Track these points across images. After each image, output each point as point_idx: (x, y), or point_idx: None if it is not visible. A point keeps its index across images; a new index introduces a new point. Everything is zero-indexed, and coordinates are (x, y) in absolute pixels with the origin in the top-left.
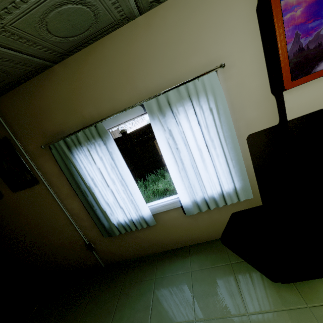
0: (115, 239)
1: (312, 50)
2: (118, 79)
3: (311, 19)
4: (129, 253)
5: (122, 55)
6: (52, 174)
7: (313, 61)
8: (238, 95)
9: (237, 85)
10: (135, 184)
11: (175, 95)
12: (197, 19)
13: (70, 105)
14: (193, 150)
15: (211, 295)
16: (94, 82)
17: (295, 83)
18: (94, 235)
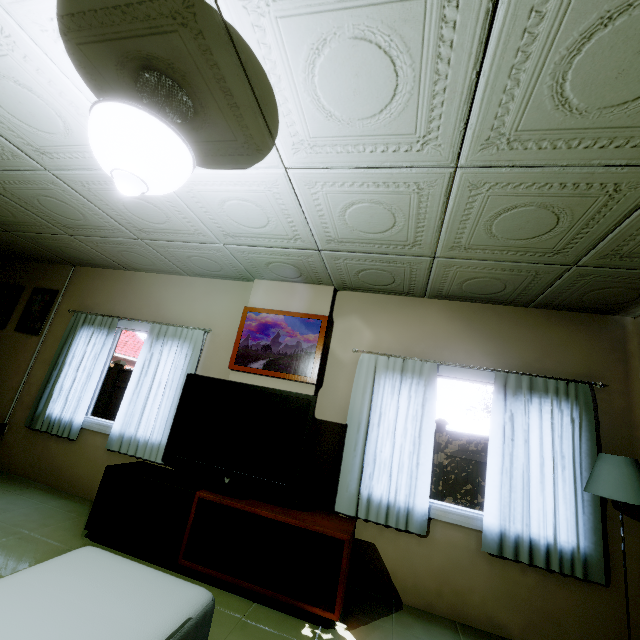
0: (30, 437)
1: (253, 351)
2: (153, 300)
3: (259, 332)
4: (24, 465)
5: (166, 289)
6: (54, 335)
7: (251, 358)
8: (212, 358)
9: (215, 350)
10: (96, 383)
11: (173, 330)
12: (216, 296)
13: (115, 297)
14: (157, 380)
15: (28, 517)
16: (139, 293)
17: (236, 367)
18: (20, 417)
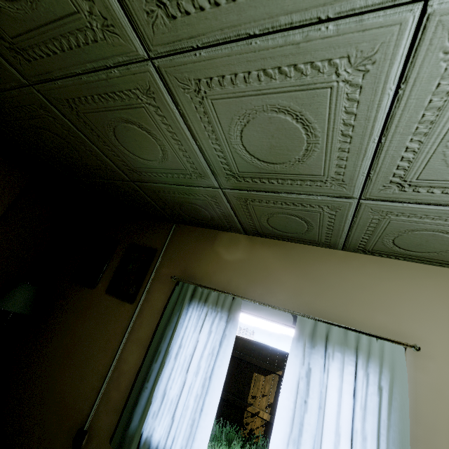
0: None
1: None
2: (287, 278)
3: None
4: None
5: (305, 264)
6: (152, 306)
7: None
8: (430, 402)
9: (432, 386)
10: (218, 400)
11: (339, 334)
12: (399, 286)
13: (229, 266)
14: (327, 425)
15: None
16: (264, 265)
17: None
18: (103, 424)
